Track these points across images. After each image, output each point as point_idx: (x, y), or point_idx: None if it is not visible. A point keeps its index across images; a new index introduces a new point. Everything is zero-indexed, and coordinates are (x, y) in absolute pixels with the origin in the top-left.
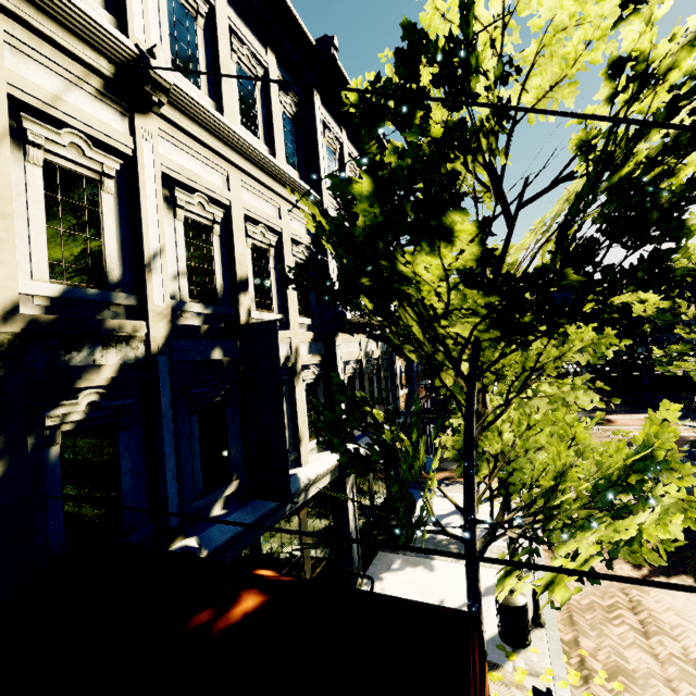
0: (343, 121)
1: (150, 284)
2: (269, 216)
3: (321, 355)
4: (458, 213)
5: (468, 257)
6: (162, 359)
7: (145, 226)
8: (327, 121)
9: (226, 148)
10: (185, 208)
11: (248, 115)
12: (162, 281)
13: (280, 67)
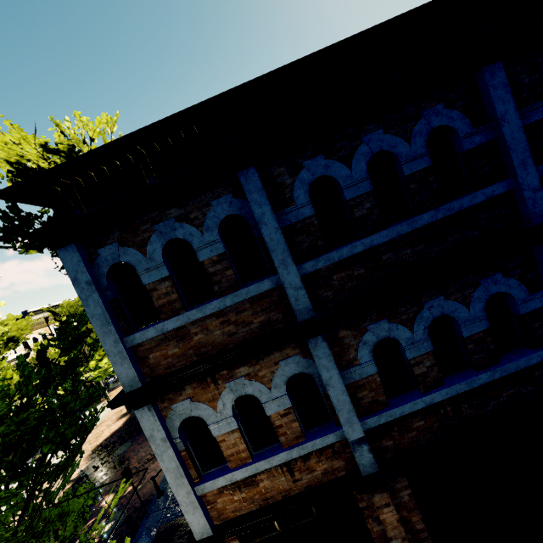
0: None
1: None
2: None
3: None
4: None
5: None
6: None
7: None
8: None
9: None
10: None
11: None
12: None
13: None
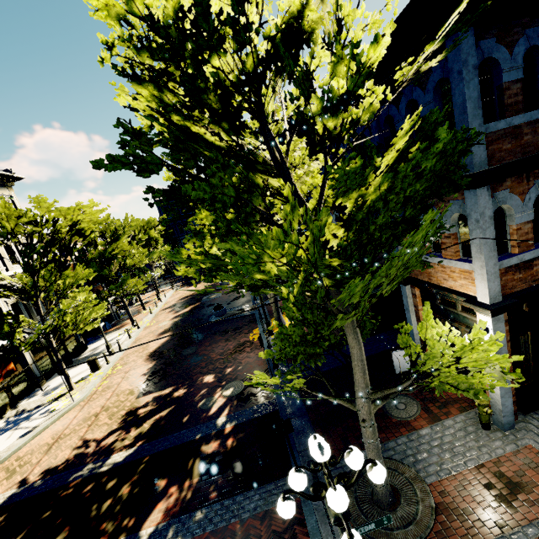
0: None
1: None
2: None
3: None
4: None
5: None
6: None
7: None
8: None
9: None
10: None
11: None
12: None
13: None
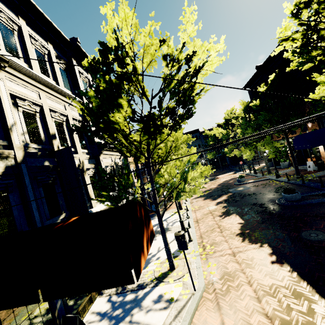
0: (88, 70)
1: (12, 136)
2: (60, 109)
3: (94, 164)
4: (121, 99)
5: (129, 112)
6: (23, 165)
7: (6, 114)
8: (81, 70)
9: (36, 83)
10: (22, 107)
11: (44, 69)
12: (17, 135)
13: (55, 49)
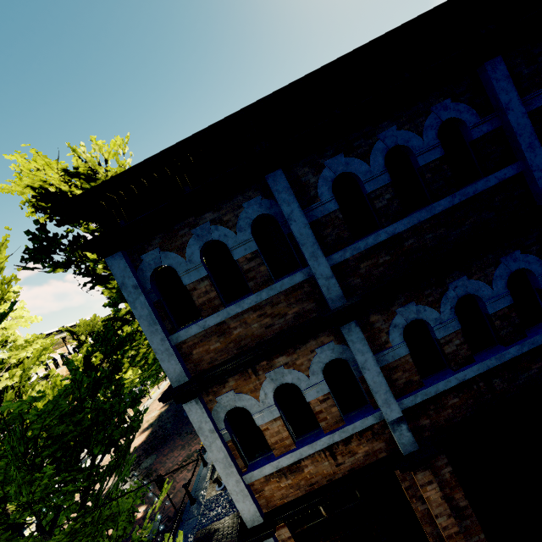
0: None
1: None
2: None
3: None
4: None
5: None
6: None
7: None
8: None
9: None
10: None
11: None
12: None
13: None
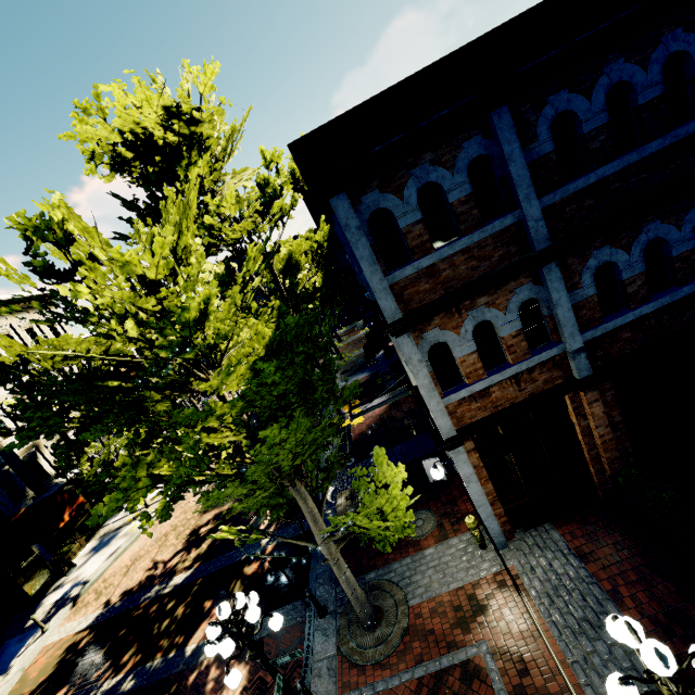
0: None
1: None
2: None
3: None
4: None
5: None
6: None
7: None
8: None
9: None
10: None
11: None
12: None
13: None
